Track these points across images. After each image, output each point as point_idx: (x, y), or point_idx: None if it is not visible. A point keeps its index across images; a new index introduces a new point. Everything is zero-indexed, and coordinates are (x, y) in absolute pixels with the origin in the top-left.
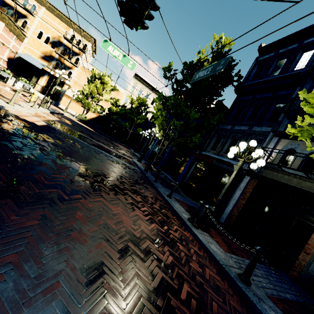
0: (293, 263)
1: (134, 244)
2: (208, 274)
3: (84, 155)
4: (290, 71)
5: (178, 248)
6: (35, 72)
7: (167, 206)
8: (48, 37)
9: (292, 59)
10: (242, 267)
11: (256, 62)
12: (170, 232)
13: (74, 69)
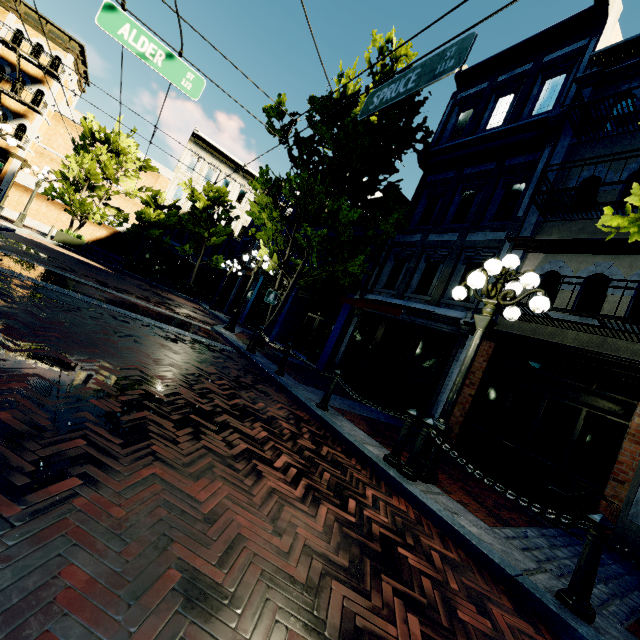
0: (594, 506)
1: (305, 629)
2: (506, 626)
3: (82, 331)
4: (525, 118)
5: (409, 567)
6: None
7: (326, 433)
8: None
9: (527, 93)
10: (540, 560)
11: (454, 102)
12: (367, 515)
13: (32, 119)
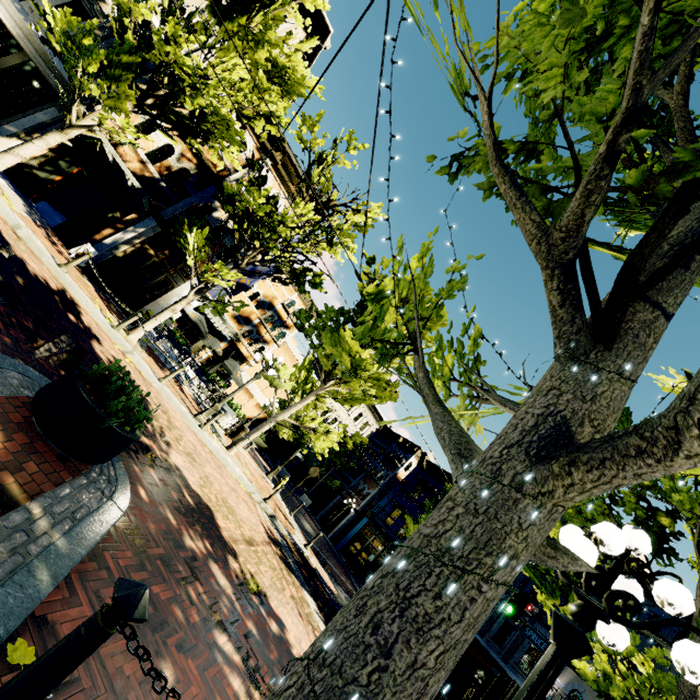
0: None
1: None
2: None
3: None
4: None
5: None
6: (210, 332)
7: None
8: (258, 291)
9: None
10: None
11: None
12: None
13: (271, 346)
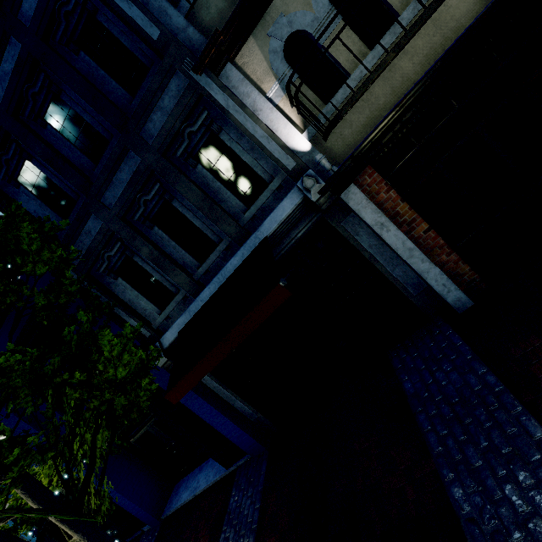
0: None
1: None
2: None
3: None
4: None
5: None
6: None
7: None
8: None
9: None
10: None
11: None
12: None
13: None
